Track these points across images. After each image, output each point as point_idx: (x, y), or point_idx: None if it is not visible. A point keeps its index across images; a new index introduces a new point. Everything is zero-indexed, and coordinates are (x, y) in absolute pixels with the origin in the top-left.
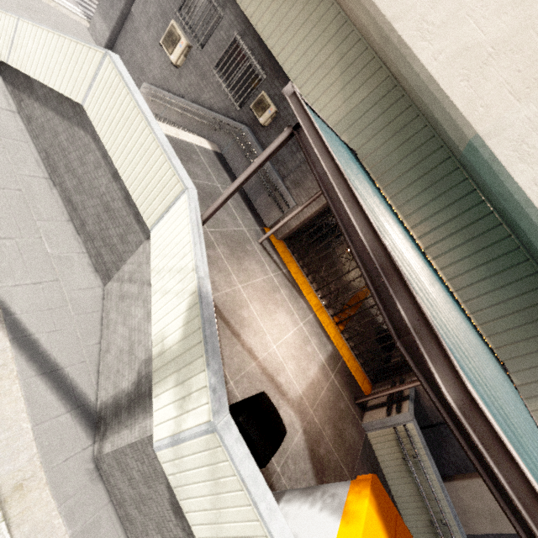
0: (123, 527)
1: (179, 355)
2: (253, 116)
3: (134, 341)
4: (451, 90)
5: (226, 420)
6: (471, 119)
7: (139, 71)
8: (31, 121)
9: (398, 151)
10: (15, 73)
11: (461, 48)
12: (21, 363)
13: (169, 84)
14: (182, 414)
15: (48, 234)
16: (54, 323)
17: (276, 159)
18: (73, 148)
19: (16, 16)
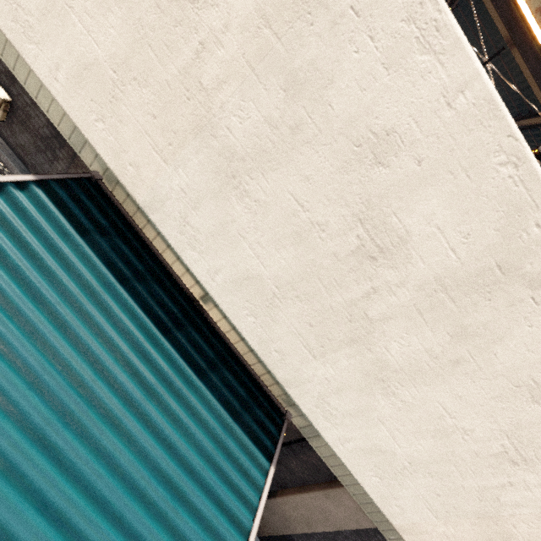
0: None
1: None
2: None
3: None
4: (90, 133)
5: None
6: (125, 182)
7: None
8: None
9: None
10: None
11: (79, 64)
12: None
13: None
14: None
15: None
16: None
17: (34, 168)
18: None
19: None
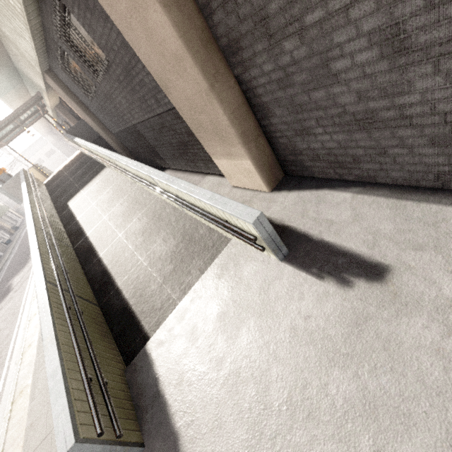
0: None
1: None
2: None
3: None
4: None
5: None
6: None
7: None
8: None
9: None
10: None
11: None
12: None
13: None
14: None
15: None
16: None
17: None
18: None
19: None
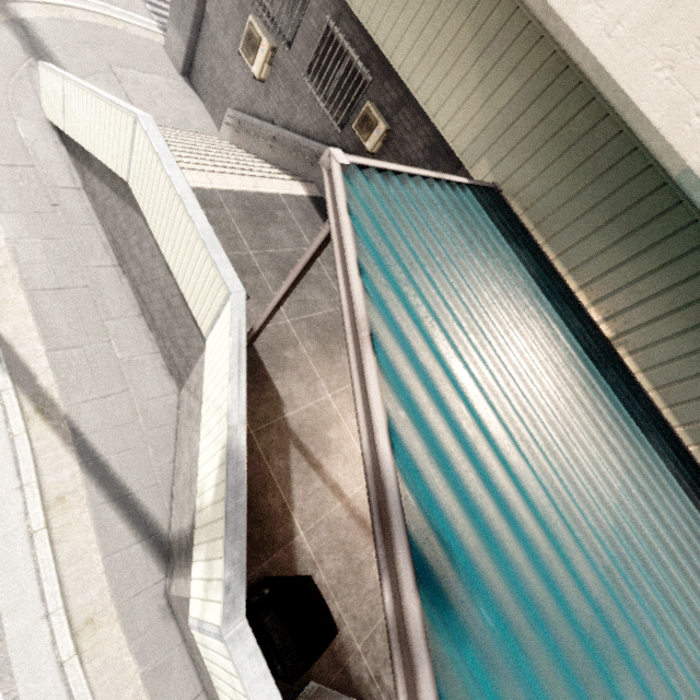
0: (197, 671)
1: (209, 522)
2: (359, 139)
3: (193, 475)
4: (639, 89)
5: (239, 628)
6: (676, 141)
7: (222, 93)
8: (95, 198)
9: (572, 179)
10: (74, 142)
11: (660, 4)
12: (91, 489)
13: (256, 106)
14: (206, 600)
15: (117, 336)
16: (124, 441)
17: None
18: (131, 231)
19: (60, 75)
